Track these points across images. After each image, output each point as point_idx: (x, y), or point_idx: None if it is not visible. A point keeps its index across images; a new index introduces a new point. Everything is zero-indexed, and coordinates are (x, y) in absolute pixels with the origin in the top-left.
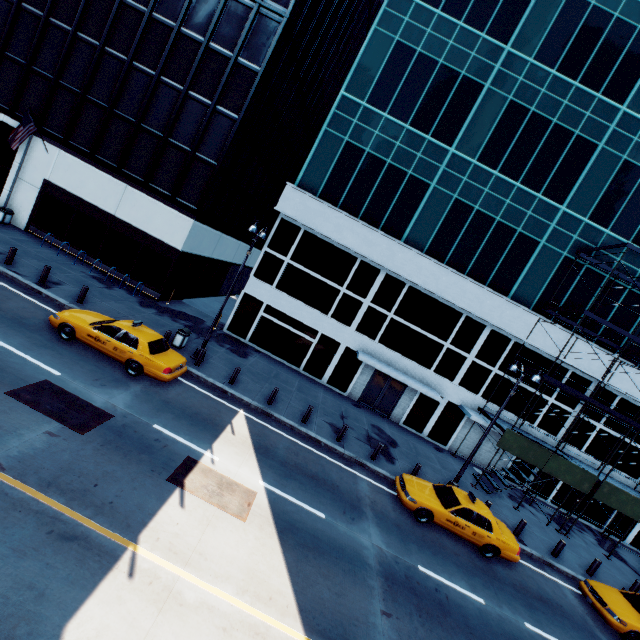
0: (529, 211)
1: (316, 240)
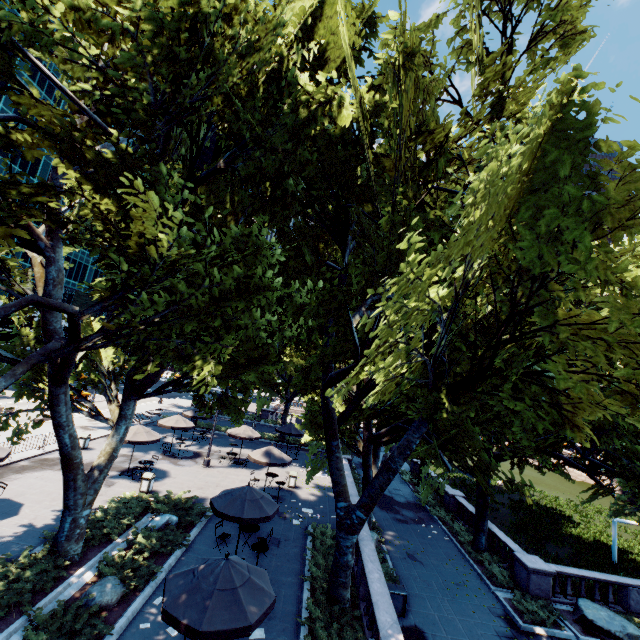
0: None
1: None
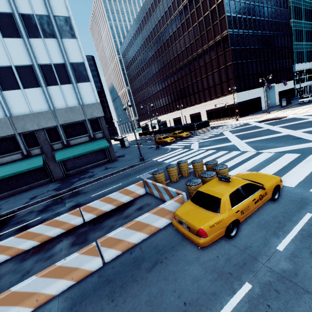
0: (311, 46)
1: (298, 71)
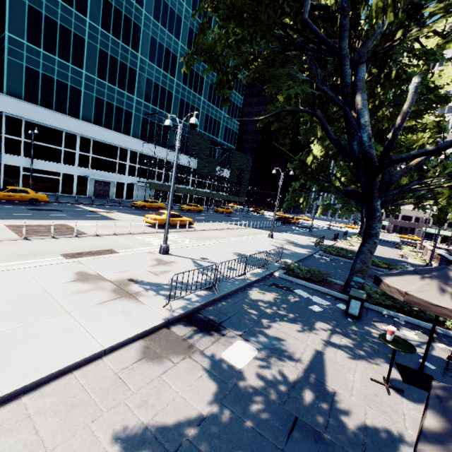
0: (125, 100)
1: (35, 125)
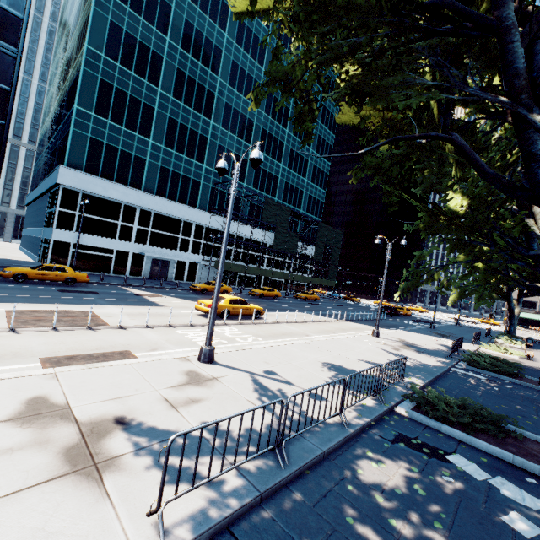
0: (193, 168)
1: (93, 198)
